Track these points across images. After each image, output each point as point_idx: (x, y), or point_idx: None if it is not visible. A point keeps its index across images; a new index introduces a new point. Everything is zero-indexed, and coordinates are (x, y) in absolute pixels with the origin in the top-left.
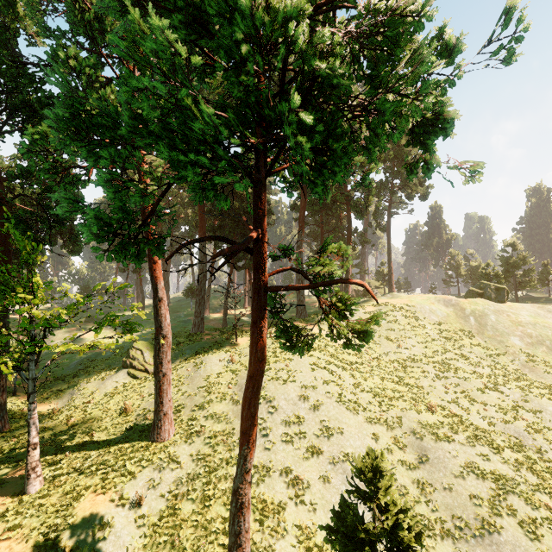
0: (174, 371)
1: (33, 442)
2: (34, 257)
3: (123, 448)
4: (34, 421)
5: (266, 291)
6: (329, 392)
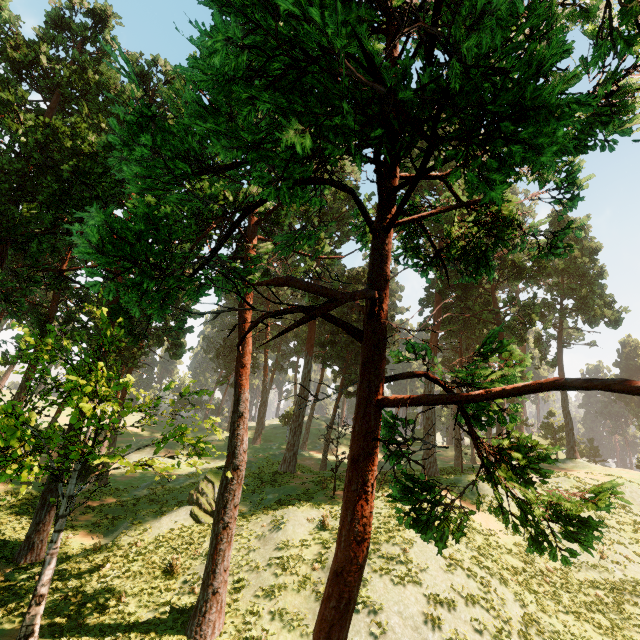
0: (246, 522)
1: (39, 593)
2: (137, 356)
3: (148, 637)
4: (51, 559)
5: (380, 404)
6: (477, 620)
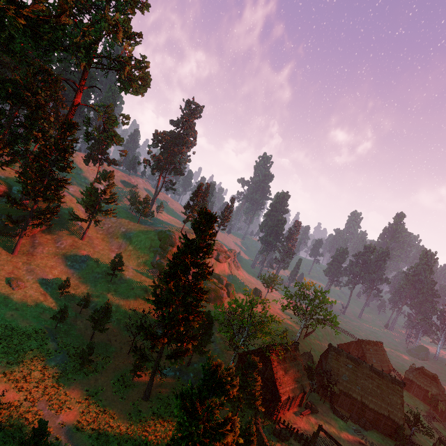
0: None
1: None
2: None
3: None
4: None
5: None
6: None
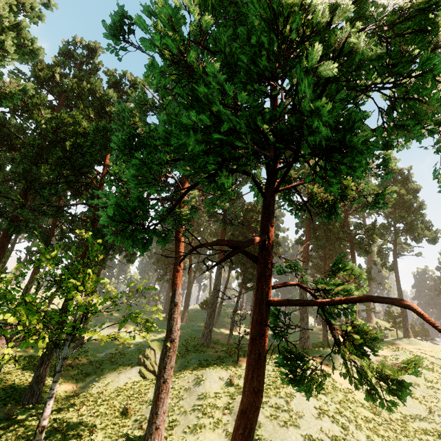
0: (177, 379)
1: (42, 424)
2: (105, 261)
3: None
4: (50, 401)
5: (269, 303)
6: None
